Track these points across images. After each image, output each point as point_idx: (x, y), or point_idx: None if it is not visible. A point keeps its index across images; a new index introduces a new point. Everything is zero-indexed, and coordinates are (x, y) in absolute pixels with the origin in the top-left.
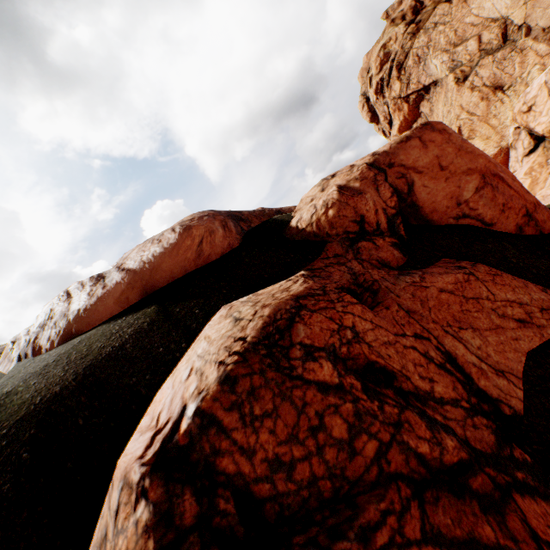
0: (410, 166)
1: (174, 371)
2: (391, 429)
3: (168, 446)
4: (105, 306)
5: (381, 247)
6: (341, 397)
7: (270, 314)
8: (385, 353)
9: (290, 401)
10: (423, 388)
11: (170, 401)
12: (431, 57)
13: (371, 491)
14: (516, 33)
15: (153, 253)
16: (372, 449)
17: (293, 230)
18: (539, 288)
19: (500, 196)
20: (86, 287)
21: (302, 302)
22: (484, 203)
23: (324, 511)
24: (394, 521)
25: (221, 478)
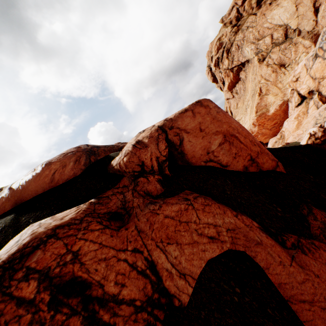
0: (183, 128)
1: None
2: None
3: None
4: None
5: (151, 182)
6: (28, 309)
7: (26, 242)
8: (94, 268)
9: None
10: (111, 293)
11: None
12: (245, 46)
13: None
14: (293, 34)
15: (26, 179)
16: None
17: (111, 166)
18: (233, 213)
19: (234, 148)
20: None
21: (58, 230)
22: (223, 152)
23: None
24: None
25: None
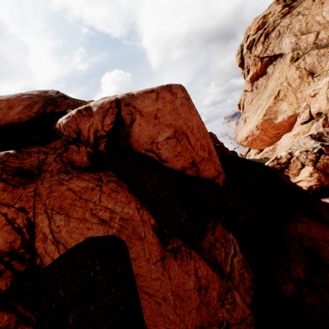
0: (139, 109)
1: None
2: None
3: None
4: None
5: (81, 152)
6: None
7: None
8: None
9: None
10: None
11: None
12: (286, 36)
13: None
14: None
15: None
16: None
17: (56, 123)
18: (137, 206)
19: (180, 147)
20: None
21: None
22: (167, 147)
23: None
24: None
25: None
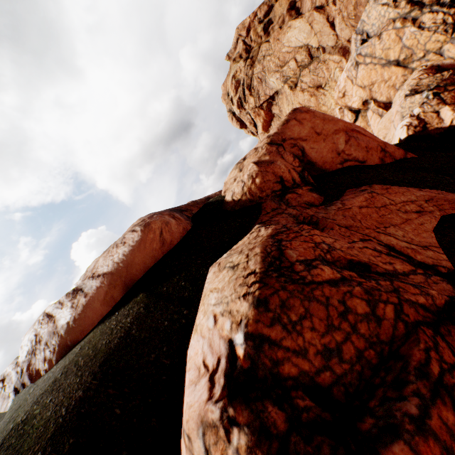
0: (297, 137)
1: (195, 328)
2: (394, 294)
3: (234, 374)
4: (93, 310)
5: (303, 194)
6: (349, 285)
7: (261, 250)
8: (353, 253)
9: (316, 300)
10: (389, 269)
11: (209, 347)
12: (268, 77)
13: (408, 340)
14: (317, 52)
15: (123, 253)
16: (391, 312)
17: (231, 203)
18: (416, 189)
19: (362, 142)
20: (65, 303)
21: (277, 238)
22: (354, 149)
23: (379, 374)
24: (434, 354)
25: (289, 382)
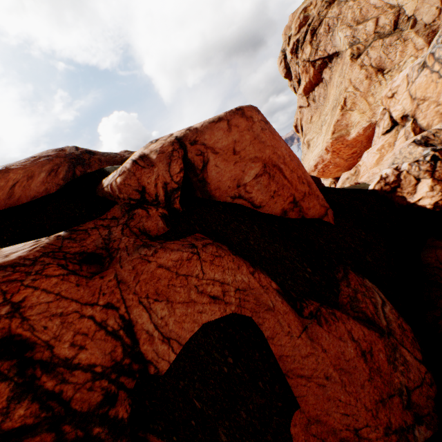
0: (210, 146)
1: None
2: None
3: None
4: None
5: (152, 217)
6: None
7: None
8: (43, 325)
9: None
10: (64, 356)
11: None
12: (338, 29)
13: None
14: (405, 24)
15: None
16: None
17: (101, 186)
18: (250, 270)
19: (274, 184)
20: None
21: None
22: (258, 188)
23: None
24: None
25: None
